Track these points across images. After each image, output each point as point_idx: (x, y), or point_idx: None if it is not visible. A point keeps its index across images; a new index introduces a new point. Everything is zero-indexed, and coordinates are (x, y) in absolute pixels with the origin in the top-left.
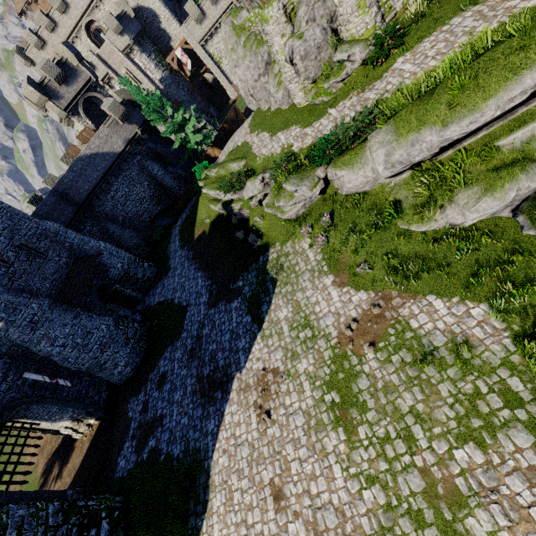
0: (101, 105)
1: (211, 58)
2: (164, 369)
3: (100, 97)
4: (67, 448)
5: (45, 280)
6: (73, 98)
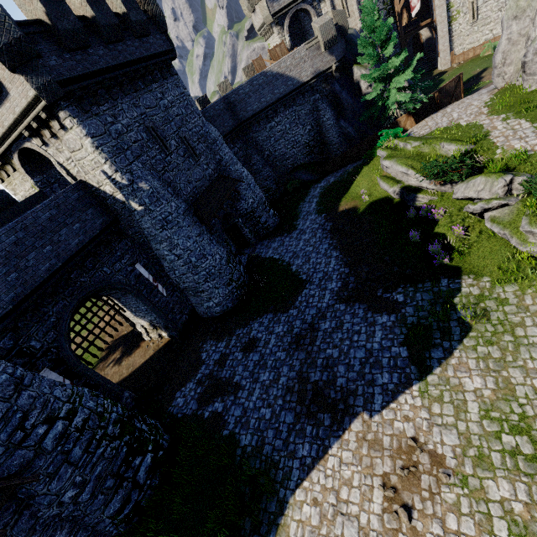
0: (313, 21)
1: (447, 9)
2: (257, 335)
3: (311, 13)
4: (133, 341)
5: (189, 184)
6: (287, 4)
